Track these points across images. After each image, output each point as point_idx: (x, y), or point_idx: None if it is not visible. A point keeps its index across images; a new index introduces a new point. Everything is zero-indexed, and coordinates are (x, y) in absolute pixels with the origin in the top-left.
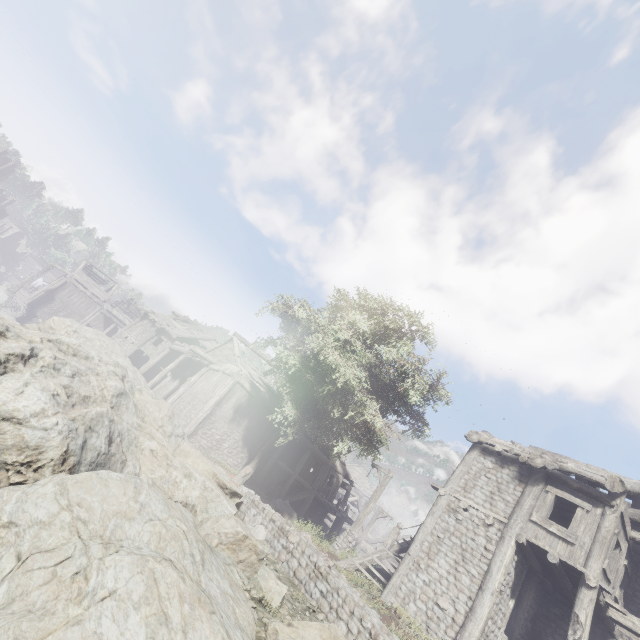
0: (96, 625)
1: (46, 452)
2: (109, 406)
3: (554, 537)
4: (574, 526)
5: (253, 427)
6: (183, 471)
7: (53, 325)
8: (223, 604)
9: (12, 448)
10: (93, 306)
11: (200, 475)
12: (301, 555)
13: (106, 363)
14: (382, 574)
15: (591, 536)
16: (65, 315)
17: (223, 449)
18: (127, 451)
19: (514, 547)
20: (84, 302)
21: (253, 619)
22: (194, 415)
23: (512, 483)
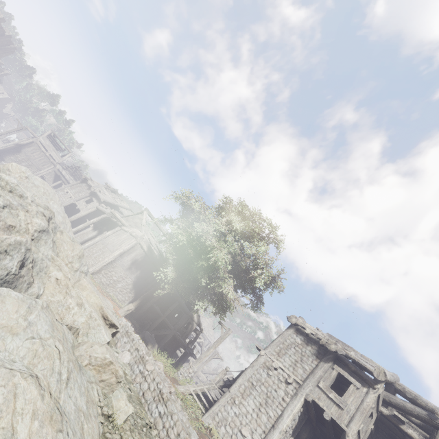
0: None
1: None
2: (30, 238)
3: (331, 401)
4: (346, 396)
5: (142, 277)
6: (77, 300)
7: (11, 168)
8: (74, 420)
9: None
10: (49, 164)
11: (89, 306)
12: (152, 381)
13: (37, 204)
14: (207, 399)
15: (356, 406)
16: (26, 165)
17: (117, 287)
18: (36, 275)
19: (302, 402)
20: (43, 159)
21: (98, 433)
22: (101, 259)
23: (311, 357)
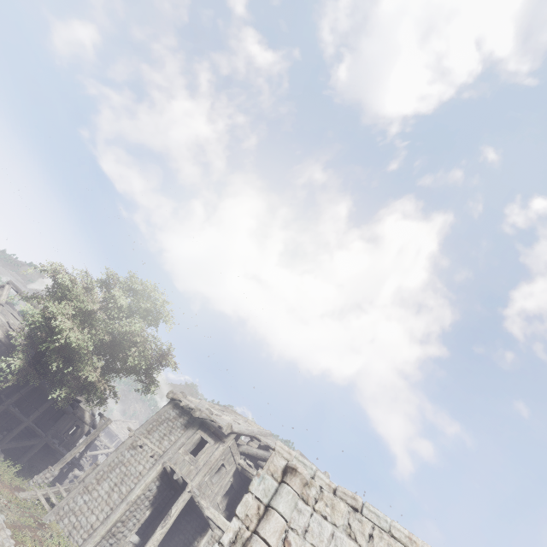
0: None
1: None
2: None
3: (186, 463)
4: (199, 455)
5: None
6: None
7: None
8: None
9: None
10: None
11: None
12: None
13: None
14: None
15: (205, 461)
16: None
17: None
18: None
19: (159, 471)
20: None
21: None
22: None
23: (180, 428)
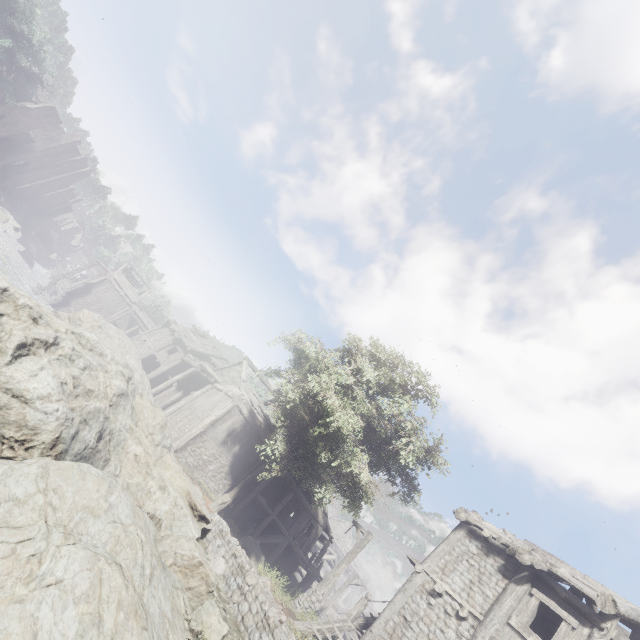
0: (35, 608)
1: (40, 434)
2: (108, 403)
3: None
4: None
5: (242, 455)
6: (159, 482)
7: (82, 317)
8: (159, 625)
9: (13, 424)
10: (123, 305)
11: (174, 490)
12: (254, 600)
13: (117, 362)
14: None
15: None
16: (96, 309)
17: (208, 471)
18: (113, 450)
19: None
20: (116, 300)
21: None
22: (188, 430)
23: (495, 576)
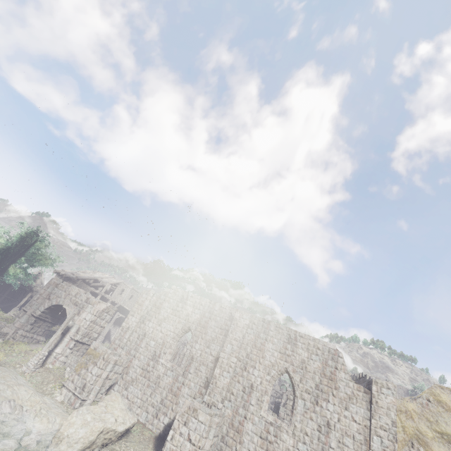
0: None
1: None
2: None
3: None
4: None
5: None
6: None
7: None
8: None
9: None
10: None
11: None
12: None
13: None
14: None
15: None
16: None
17: None
18: None
19: None
20: None
21: None
22: None
23: None
